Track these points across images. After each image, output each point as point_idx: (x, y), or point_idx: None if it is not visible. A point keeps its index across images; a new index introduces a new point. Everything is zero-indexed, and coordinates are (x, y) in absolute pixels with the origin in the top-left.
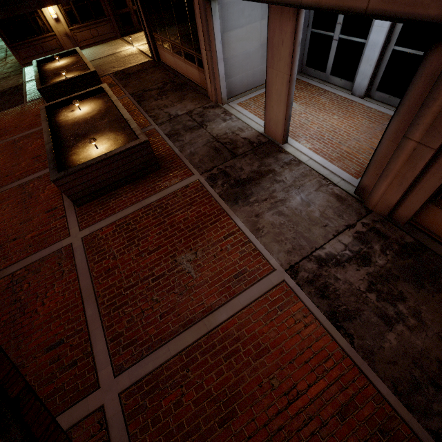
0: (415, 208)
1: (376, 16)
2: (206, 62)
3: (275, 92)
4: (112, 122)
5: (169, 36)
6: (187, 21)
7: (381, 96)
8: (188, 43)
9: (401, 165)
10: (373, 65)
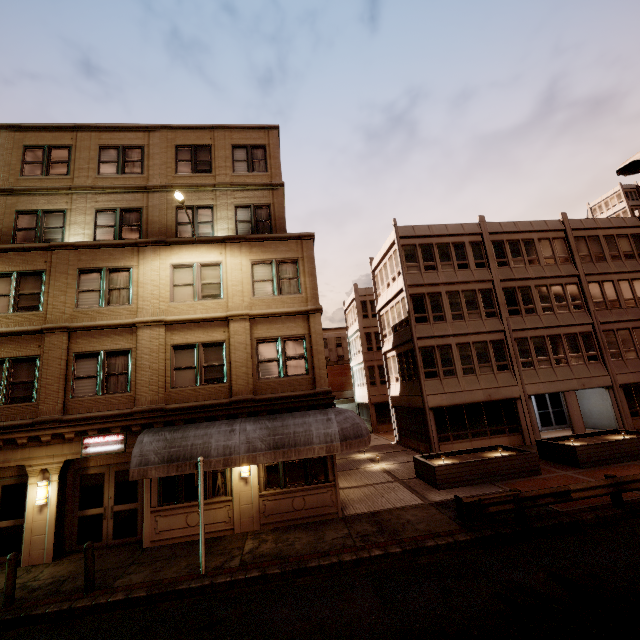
0: (632, 422)
1: (598, 387)
2: (529, 423)
3: (575, 416)
4: (591, 438)
5: (469, 429)
6: (500, 412)
7: (544, 428)
8: (497, 424)
9: (623, 412)
10: (538, 418)
